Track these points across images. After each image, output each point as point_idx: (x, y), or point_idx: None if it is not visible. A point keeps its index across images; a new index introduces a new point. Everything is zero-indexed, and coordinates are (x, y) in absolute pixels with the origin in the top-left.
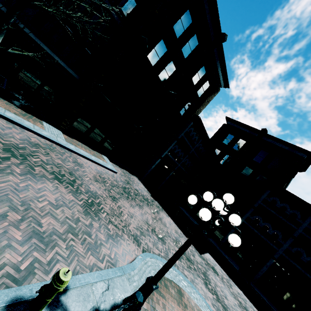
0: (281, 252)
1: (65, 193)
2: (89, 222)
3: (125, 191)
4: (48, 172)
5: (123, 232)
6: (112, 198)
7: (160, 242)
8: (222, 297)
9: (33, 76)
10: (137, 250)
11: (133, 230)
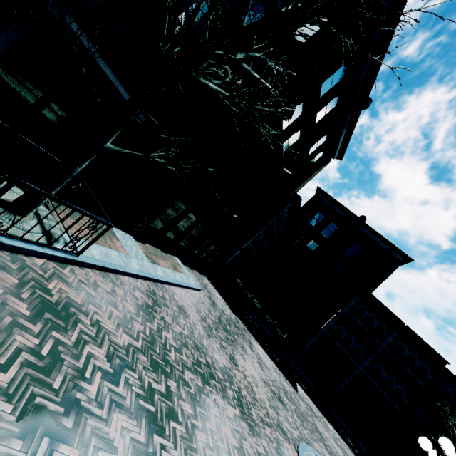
0: (361, 368)
1: (224, 407)
2: (262, 447)
3: (223, 327)
4: (193, 373)
5: (274, 429)
6: (233, 362)
7: (285, 410)
8: (337, 455)
9: (69, 116)
10: (293, 451)
11: (272, 413)
